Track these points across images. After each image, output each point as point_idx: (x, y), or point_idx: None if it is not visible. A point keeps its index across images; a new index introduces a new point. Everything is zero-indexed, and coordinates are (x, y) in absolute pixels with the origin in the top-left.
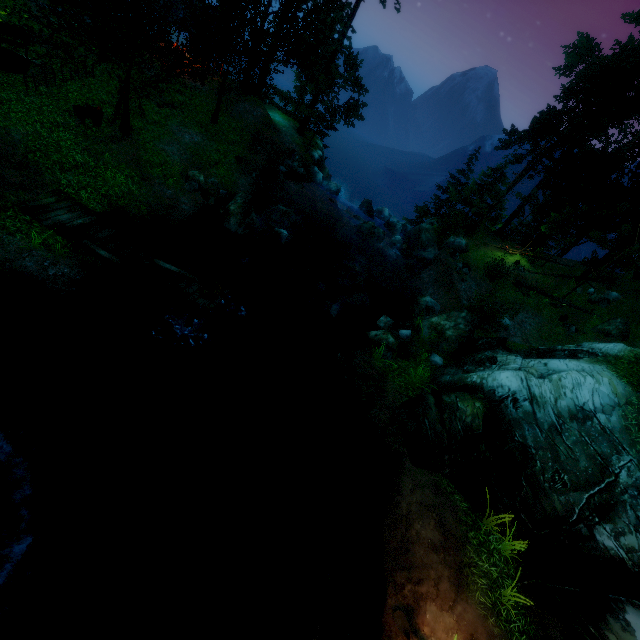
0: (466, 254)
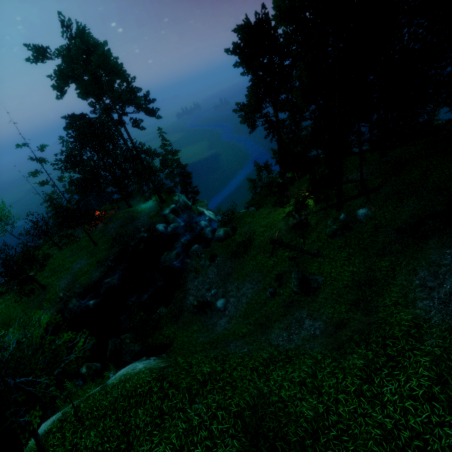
0: (237, 234)
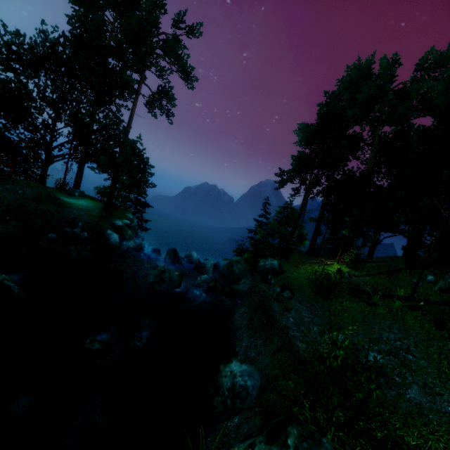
0: (285, 275)
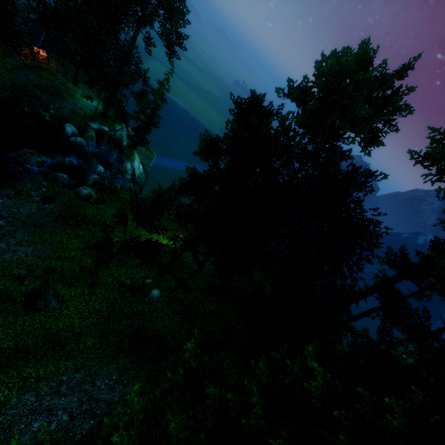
0: (97, 207)
